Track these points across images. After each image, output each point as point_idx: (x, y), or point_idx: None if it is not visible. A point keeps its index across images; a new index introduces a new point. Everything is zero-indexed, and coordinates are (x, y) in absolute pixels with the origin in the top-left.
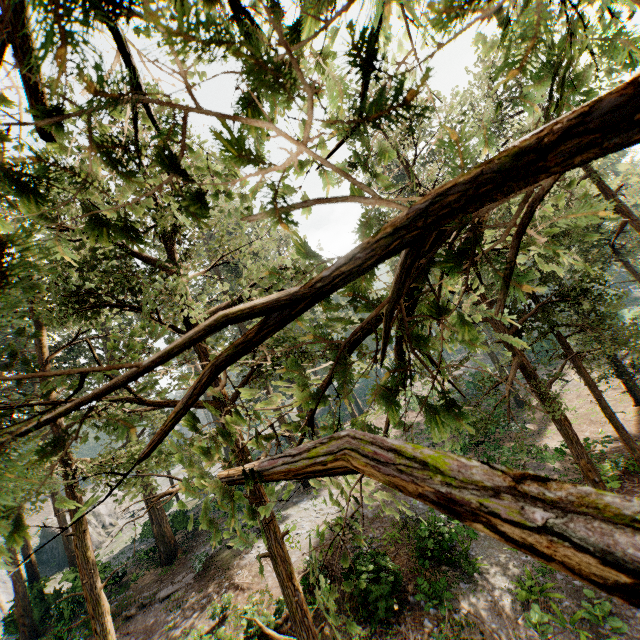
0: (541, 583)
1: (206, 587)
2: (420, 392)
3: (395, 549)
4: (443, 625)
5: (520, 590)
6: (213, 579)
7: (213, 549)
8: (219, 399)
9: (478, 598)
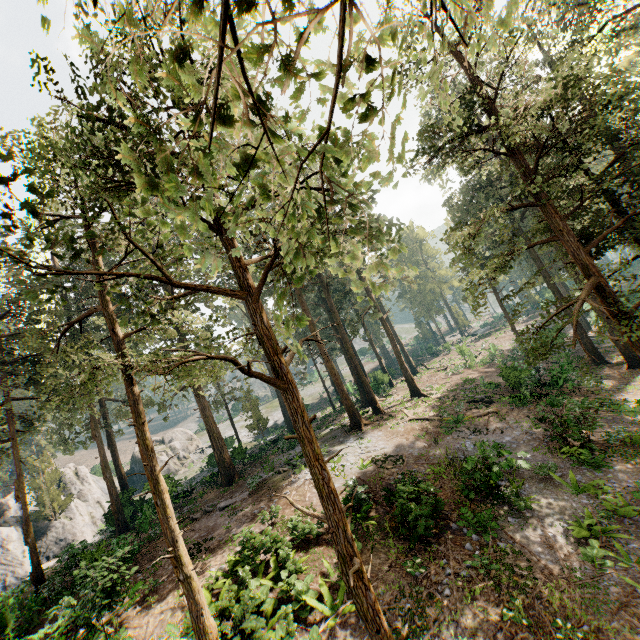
0: (603, 525)
1: (258, 501)
2: (478, 352)
3: (439, 483)
4: (486, 550)
5: (577, 527)
6: (264, 496)
7: (266, 475)
8: (250, 289)
9: (527, 532)
